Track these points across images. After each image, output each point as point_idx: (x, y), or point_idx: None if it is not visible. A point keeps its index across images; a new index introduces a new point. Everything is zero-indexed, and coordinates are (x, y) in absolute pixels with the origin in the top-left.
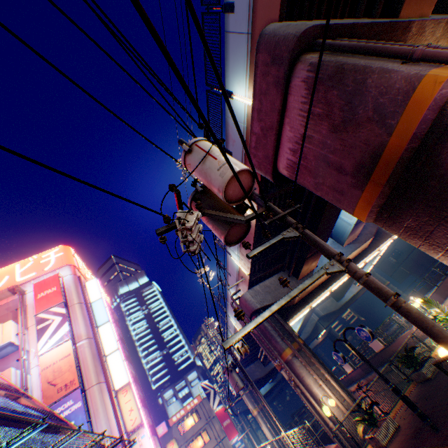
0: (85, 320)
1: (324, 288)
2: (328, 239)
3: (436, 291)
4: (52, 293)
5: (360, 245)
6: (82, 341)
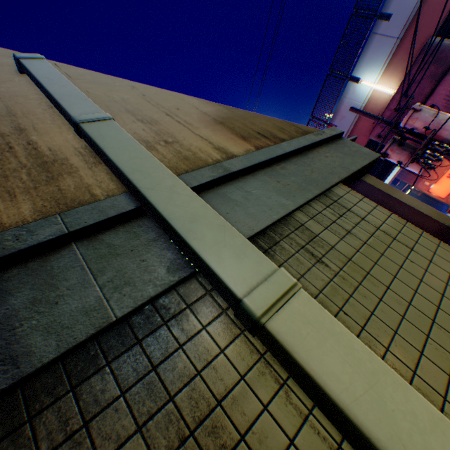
0: None
1: None
2: None
3: None
4: None
5: None
6: None
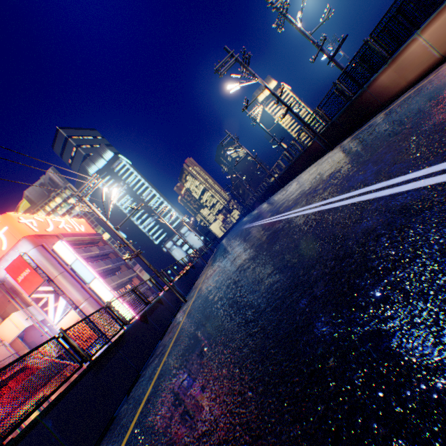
0: (75, 288)
1: None
2: None
3: None
4: (30, 275)
5: None
6: (83, 305)
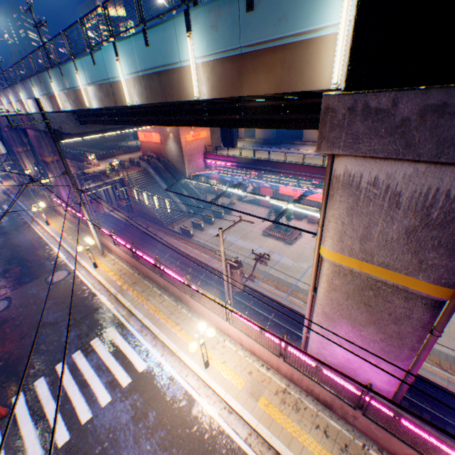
0: None
1: None
2: None
3: (125, 151)
4: None
5: None
6: None
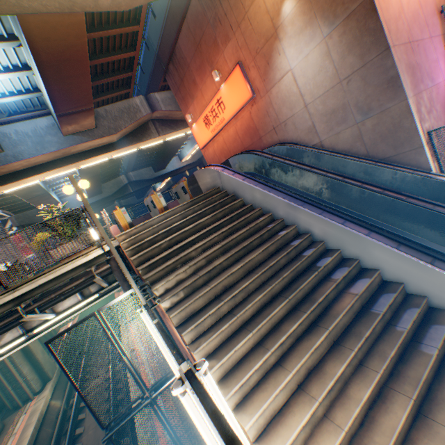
0: None
1: (22, 177)
2: (49, 120)
3: None
4: None
5: (91, 141)
6: None
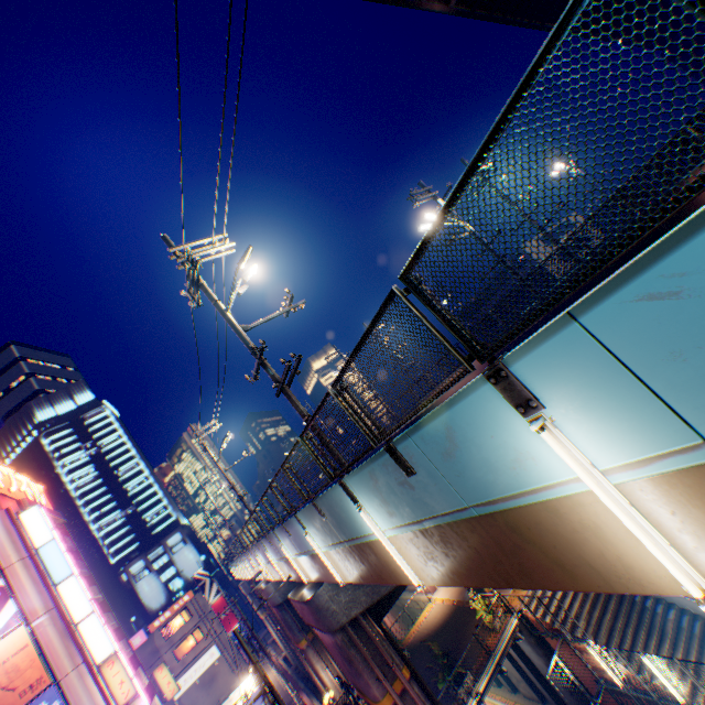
0: (37, 586)
1: None
2: None
3: None
4: None
5: None
6: (40, 619)
